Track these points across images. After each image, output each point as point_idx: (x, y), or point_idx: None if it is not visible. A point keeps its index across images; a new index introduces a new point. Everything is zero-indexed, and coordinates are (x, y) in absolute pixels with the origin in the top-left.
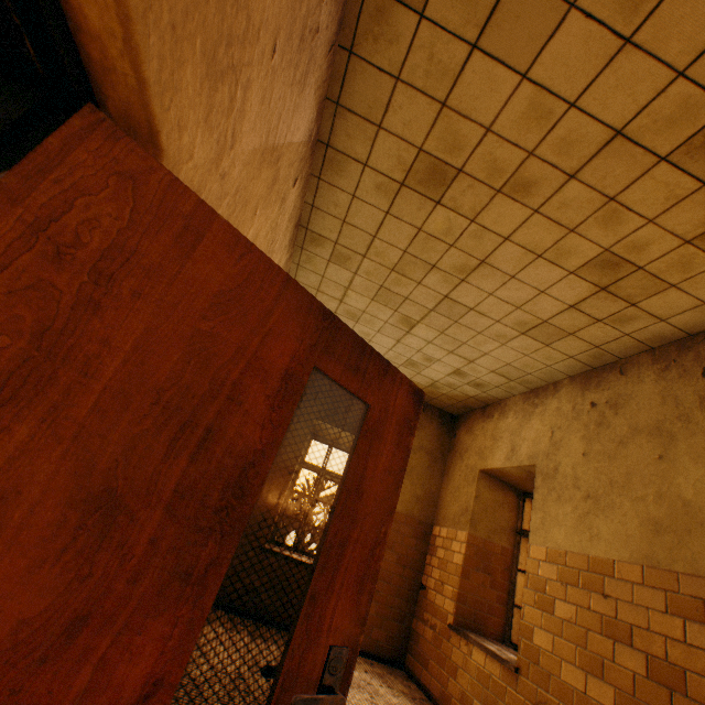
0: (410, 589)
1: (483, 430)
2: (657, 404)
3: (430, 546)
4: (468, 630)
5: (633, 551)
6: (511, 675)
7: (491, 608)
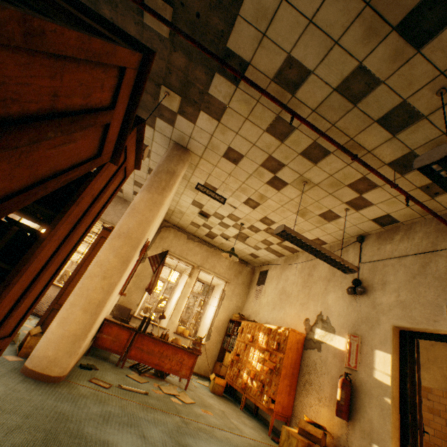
0: None
1: None
2: None
3: None
4: None
5: (439, 385)
6: None
7: None
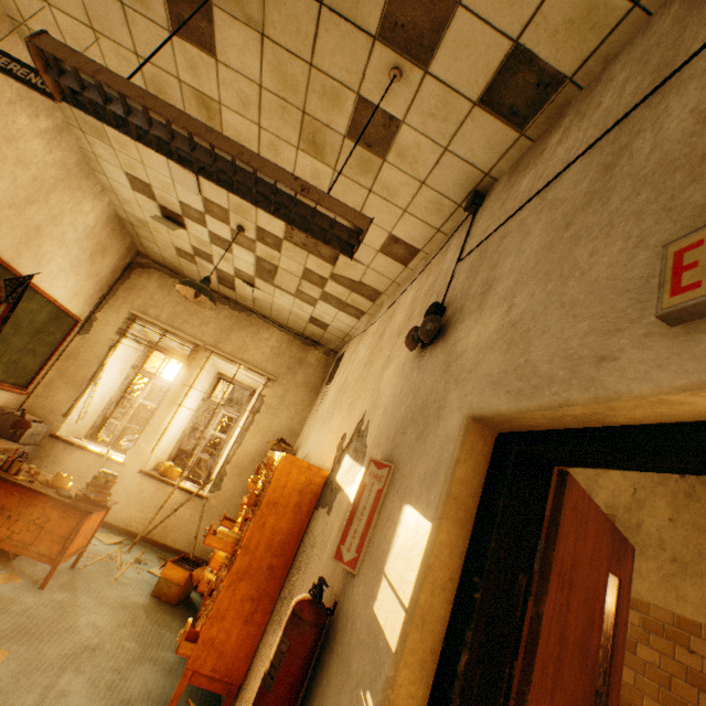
0: None
1: None
2: None
3: None
4: None
5: None
6: None
7: None
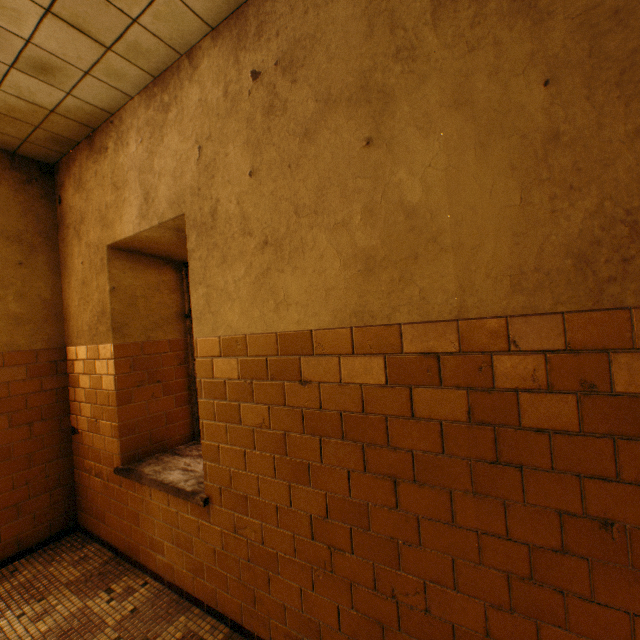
0: (55, 445)
1: (98, 178)
2: (361, 40)
3: (70, 378)
4: (147, 458)
5: (339, 310)
6: (202, 508)
7: (173, 416)
